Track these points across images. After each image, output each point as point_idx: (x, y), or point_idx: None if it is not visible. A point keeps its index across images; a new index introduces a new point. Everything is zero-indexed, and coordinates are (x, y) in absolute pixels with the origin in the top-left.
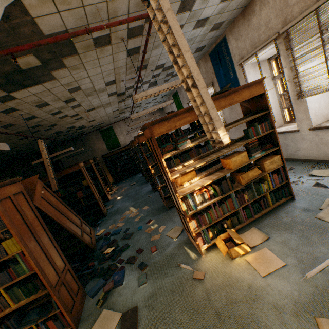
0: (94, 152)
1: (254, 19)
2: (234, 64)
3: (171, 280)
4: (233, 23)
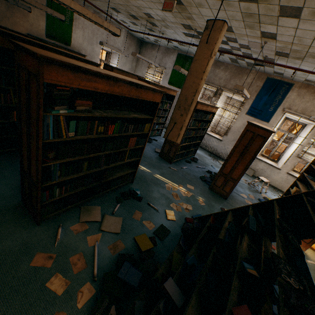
0: (14, 15)
1: None
2: (280, 105)
3: (314, 273)
4: (307, 85)
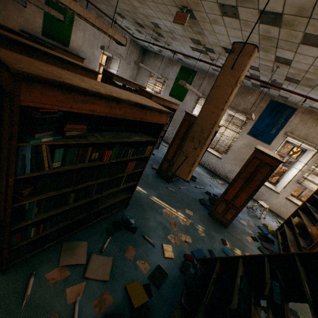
0: (7, 8)
1: None
2: (282, 128)
3: None
4: (310, 111)
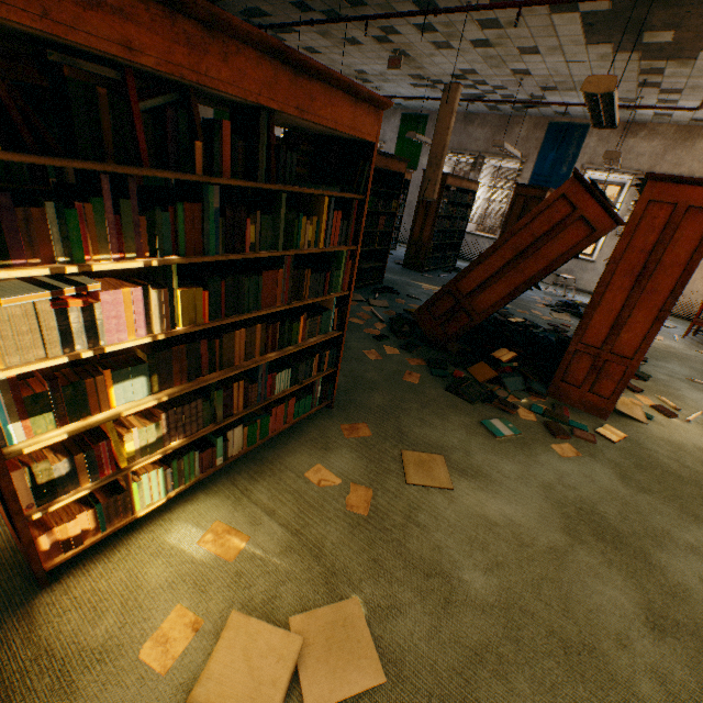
0: None
1: (631, 141)
2: (576, 161)
3: None
4: None
